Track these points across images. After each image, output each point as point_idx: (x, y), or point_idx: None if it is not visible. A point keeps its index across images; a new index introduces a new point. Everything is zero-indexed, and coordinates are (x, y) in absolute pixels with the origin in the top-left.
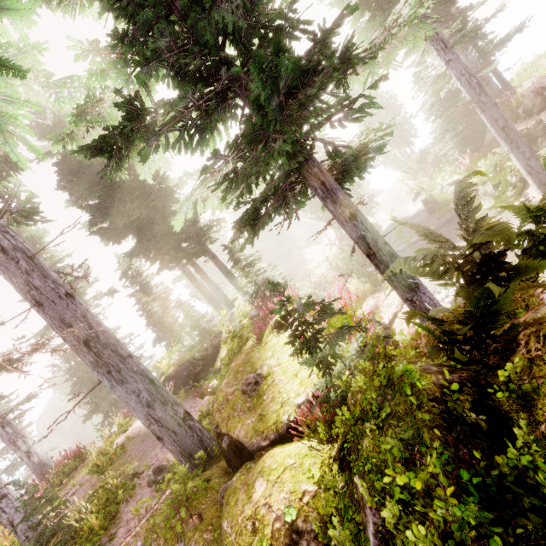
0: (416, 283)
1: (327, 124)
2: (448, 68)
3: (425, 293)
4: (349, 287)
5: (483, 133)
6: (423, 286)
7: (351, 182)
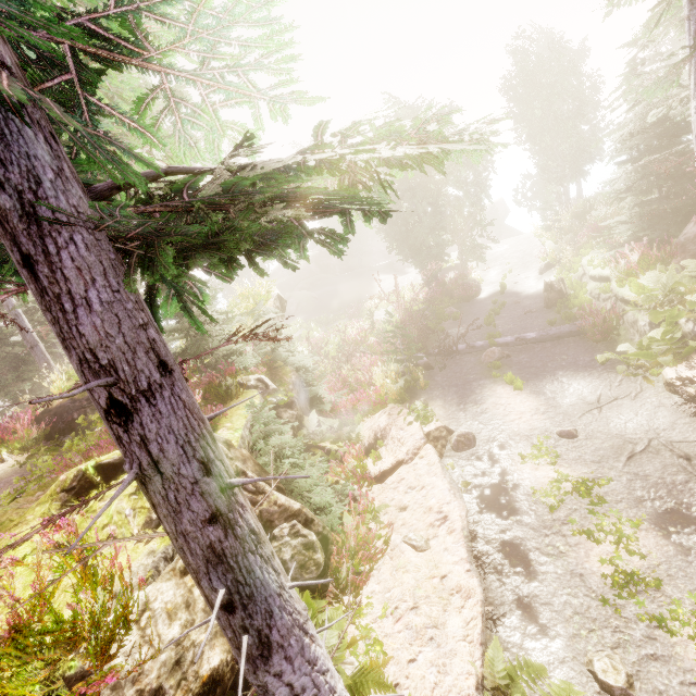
0: (267, 646)
1: (291, 60)
2: (692, 59)
3: (283, 673)
4: (374, 376)
5: (685, 218)
6: (289, 651)
7: (302, 251)
